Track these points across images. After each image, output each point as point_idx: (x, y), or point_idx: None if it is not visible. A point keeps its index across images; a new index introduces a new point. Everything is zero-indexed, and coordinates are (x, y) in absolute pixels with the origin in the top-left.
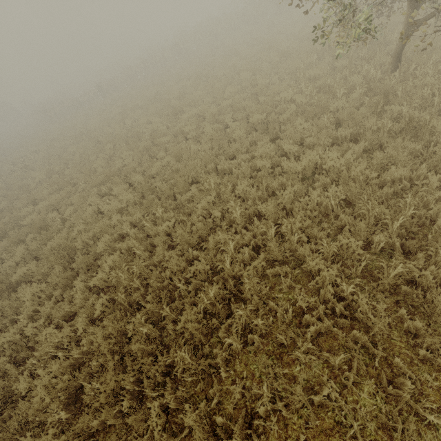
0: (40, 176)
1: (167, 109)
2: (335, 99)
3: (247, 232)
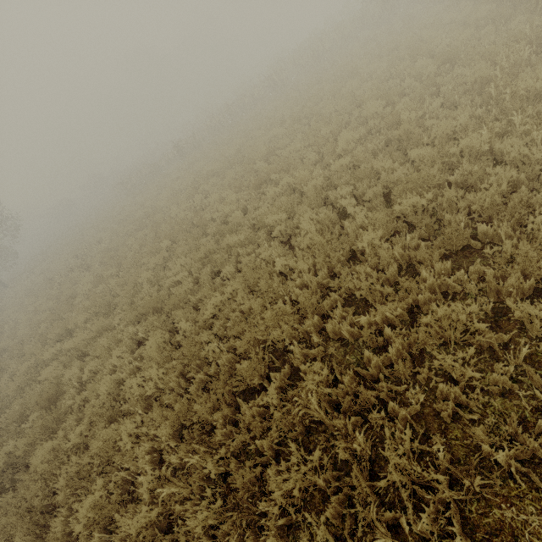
0: (88, 284)
1: (248, 177)
2: None
3: None
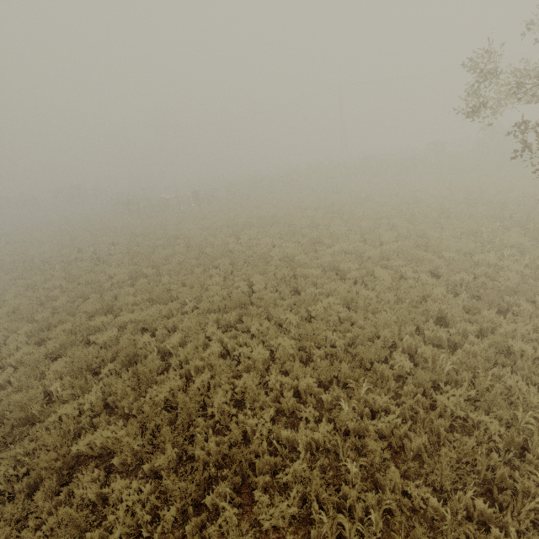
0: (122, 275)
1: (296, 236)
2: None
3: None
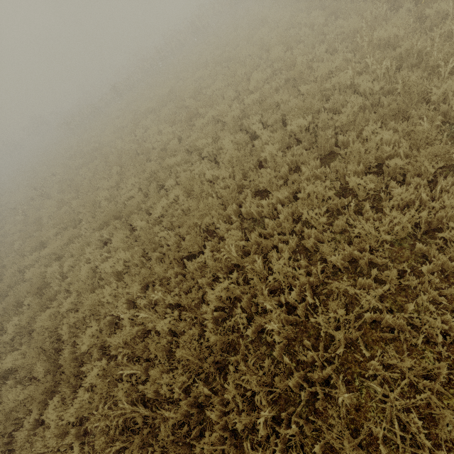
0: (51, 208)
1: (180, 113)
2: (441, 79)
3: (293, 375)
